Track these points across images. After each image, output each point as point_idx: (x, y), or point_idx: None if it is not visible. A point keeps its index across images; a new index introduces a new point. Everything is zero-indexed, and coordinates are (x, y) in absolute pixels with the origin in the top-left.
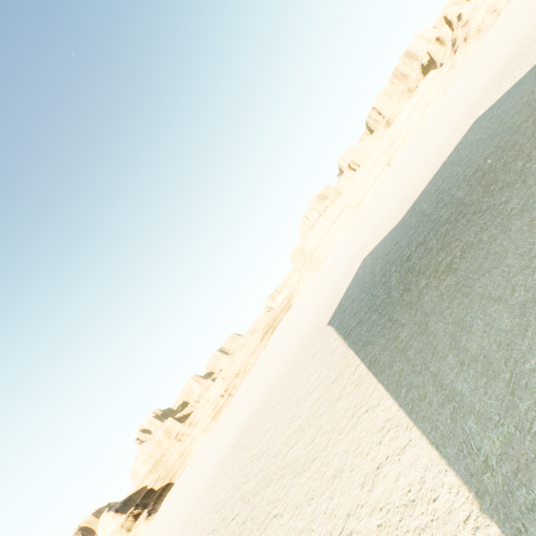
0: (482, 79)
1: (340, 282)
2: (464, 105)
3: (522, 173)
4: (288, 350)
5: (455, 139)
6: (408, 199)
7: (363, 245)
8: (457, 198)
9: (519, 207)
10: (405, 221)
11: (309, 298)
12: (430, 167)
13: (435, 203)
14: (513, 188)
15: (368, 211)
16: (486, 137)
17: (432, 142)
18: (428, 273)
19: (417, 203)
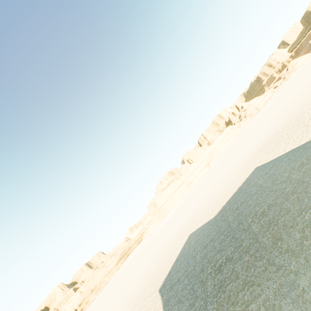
0: (256, 141)
1: (173, 245)
2: (248, 151)
3: (302, 248)
4: (129, 293)
5: (245, 173)
6: (219, 201)
7: (190, 219)
8: (253, 231)
9: (310, 293)
10: (217, 221)
11: (153, 241)
12: (232, 184)
13: (237, 220)
14: (299, 261)
15: (195, 190)
16: (265, 187)
17: (231, 165)
18: (237, 309)
19: (225, 210)
